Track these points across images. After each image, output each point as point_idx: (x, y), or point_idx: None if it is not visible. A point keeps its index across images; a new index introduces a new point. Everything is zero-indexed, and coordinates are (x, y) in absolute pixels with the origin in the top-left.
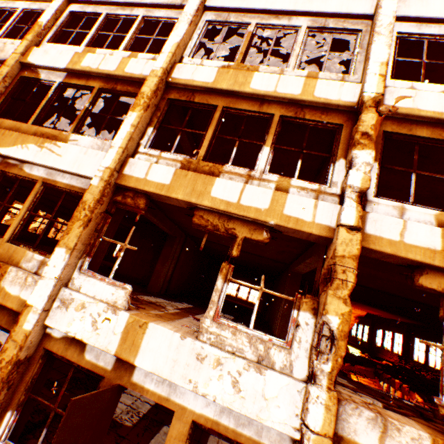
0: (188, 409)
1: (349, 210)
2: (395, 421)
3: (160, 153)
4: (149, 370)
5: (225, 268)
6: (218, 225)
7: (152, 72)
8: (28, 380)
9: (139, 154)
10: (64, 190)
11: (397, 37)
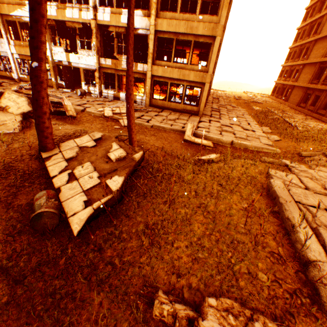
0: (82, 67)
1: (92, 14)
2: (107, 59)
3: (50, 4)
4: (73, 62)
5: (77, 37)
6: (72, 26)
7: None
8: (57, 71)
9: None
10: None
11: None
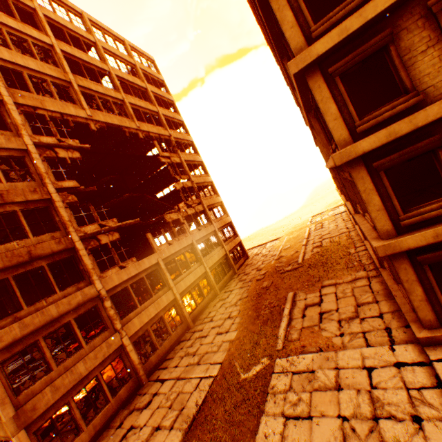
0: None
1: None
2: None
3: None
4: None
5: None
6: None
7: None
8: None
9: None
10: None
11: None
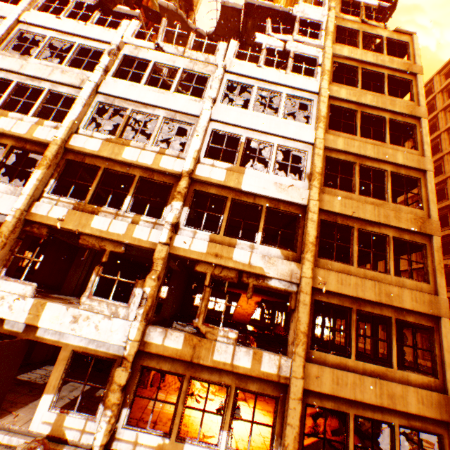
0: (70, 344)
1: (165, 234)
2: (171, 331)
3: (59, 198)
4: (47, 327)
5: (98, 269)
6: (95, 244)
7: (54, 141)
8: None
9: (43, 198)
10: None
11: (213, 131)
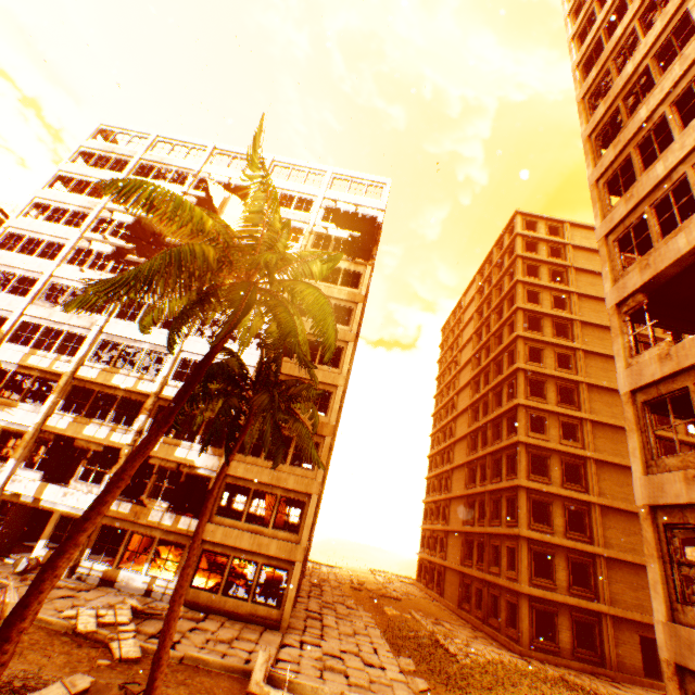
0: (61, 510)
1: (131, 438)
2: (125, 502)
3: (66, 413)
4: (47, 499)
5: (84, 462)
6: (85, 445)
7: (67, 373)
8: None
9: (55, 413)
10: (15, 431)
11: (183, 358)
